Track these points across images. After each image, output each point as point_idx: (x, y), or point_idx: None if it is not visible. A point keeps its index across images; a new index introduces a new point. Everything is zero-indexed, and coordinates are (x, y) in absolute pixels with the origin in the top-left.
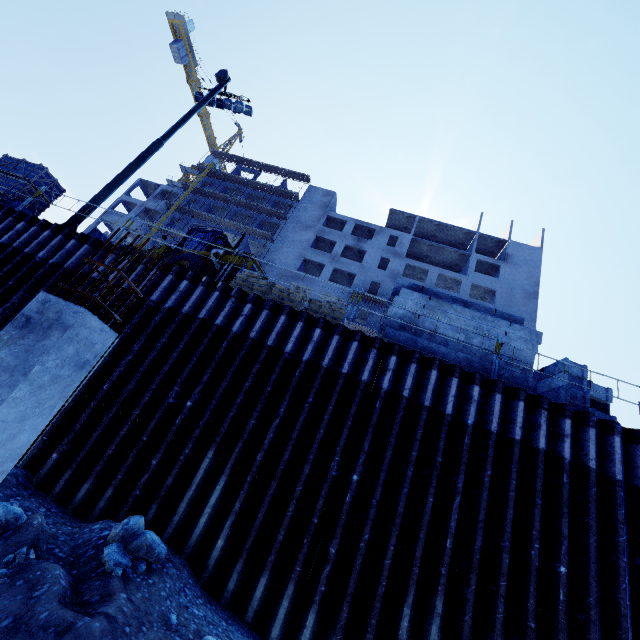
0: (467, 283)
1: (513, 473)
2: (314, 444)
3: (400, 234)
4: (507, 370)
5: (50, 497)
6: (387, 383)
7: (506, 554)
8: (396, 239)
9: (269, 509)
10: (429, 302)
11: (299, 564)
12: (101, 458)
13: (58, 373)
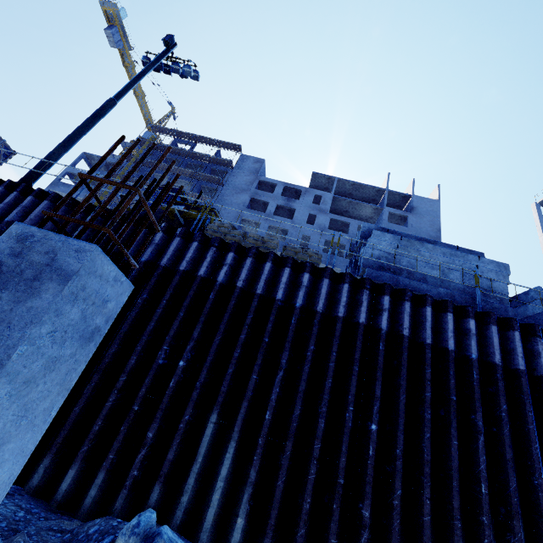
0: None
1: (527, 405)
2: (324, 395)
3: (323, 193)
4: (486, 302)
5: (27, 492)
6: (386, 323)
7: (542, 493)
8: (319, 198)
9: (288, 474)
10: (401, 242)
11: (333, 535)
12: (86, 436)
13: (55, 354)
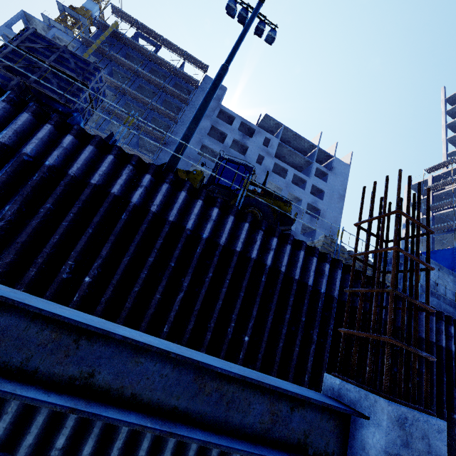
0: (310, 183)
1: None
2: (434, 398)
3: (272, 137)
4: None
5: None
6: (454, 347)
7: None
8: (267, 140)
9: None
10: (439, 273)
11: None
12: None
13: None
